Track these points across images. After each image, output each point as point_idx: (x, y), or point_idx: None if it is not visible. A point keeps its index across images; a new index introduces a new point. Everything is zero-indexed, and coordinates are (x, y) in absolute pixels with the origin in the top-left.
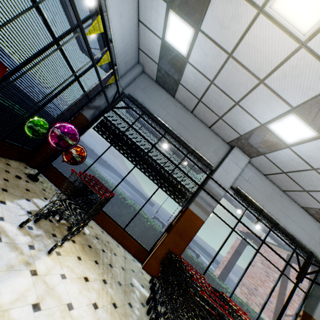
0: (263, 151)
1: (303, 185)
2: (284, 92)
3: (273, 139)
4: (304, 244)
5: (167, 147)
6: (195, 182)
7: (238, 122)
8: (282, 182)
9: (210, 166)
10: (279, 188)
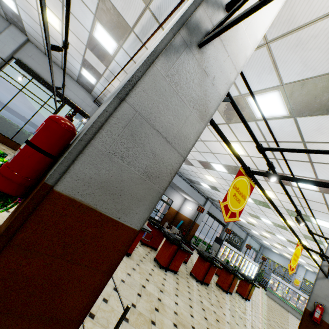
0: (22, 26)
1: (57, 57)
2: None
3: (12, 11)
4: (78, 105)
5: None
6: None
7: None
8: (54, 59)
9: None
10: (59, 67)
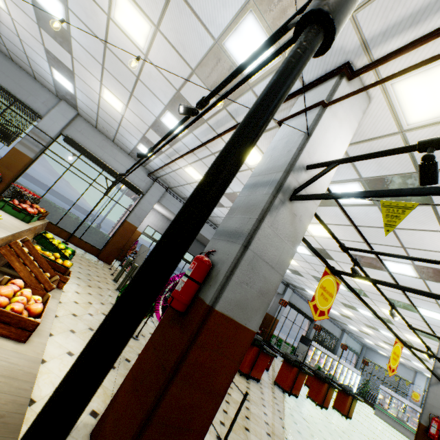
0: (75, 103)
1: (110, 132)
2: (35, 49)
3: (67, 90)
4: (130, 180)
5: (6, 99)
6: (9, 122)
7: (42, 74)
8: (105, 132)
9: (40, 116)
10: (110, 140)
